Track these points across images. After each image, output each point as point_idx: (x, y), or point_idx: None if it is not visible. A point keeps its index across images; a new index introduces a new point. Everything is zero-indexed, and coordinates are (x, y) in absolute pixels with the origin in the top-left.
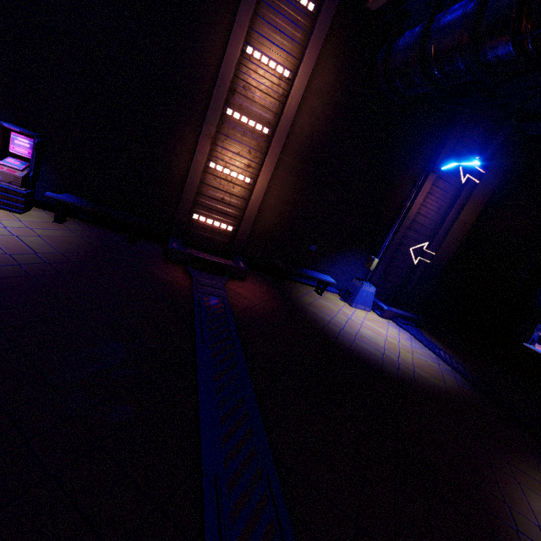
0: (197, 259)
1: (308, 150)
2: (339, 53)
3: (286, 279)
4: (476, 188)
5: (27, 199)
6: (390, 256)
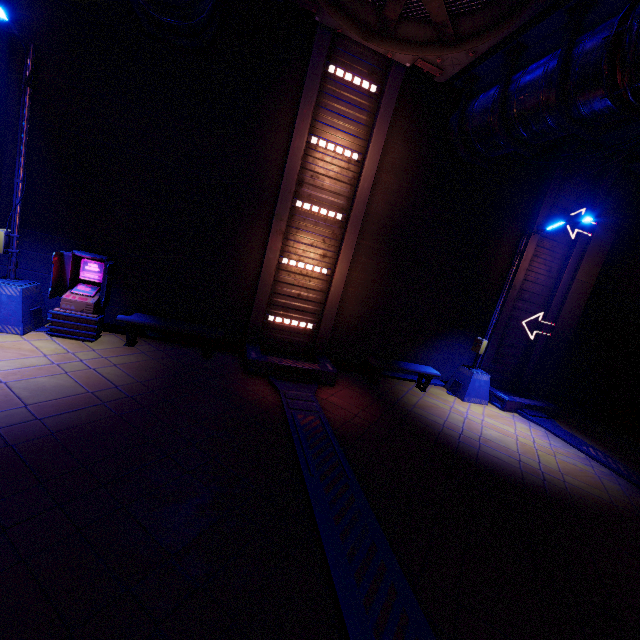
0: (280, 368)
1: (387, 229)
2: (408, 127)
3: (380, 376)
4: (590, 243)
5: (99, 325)
6: (500, 334)
